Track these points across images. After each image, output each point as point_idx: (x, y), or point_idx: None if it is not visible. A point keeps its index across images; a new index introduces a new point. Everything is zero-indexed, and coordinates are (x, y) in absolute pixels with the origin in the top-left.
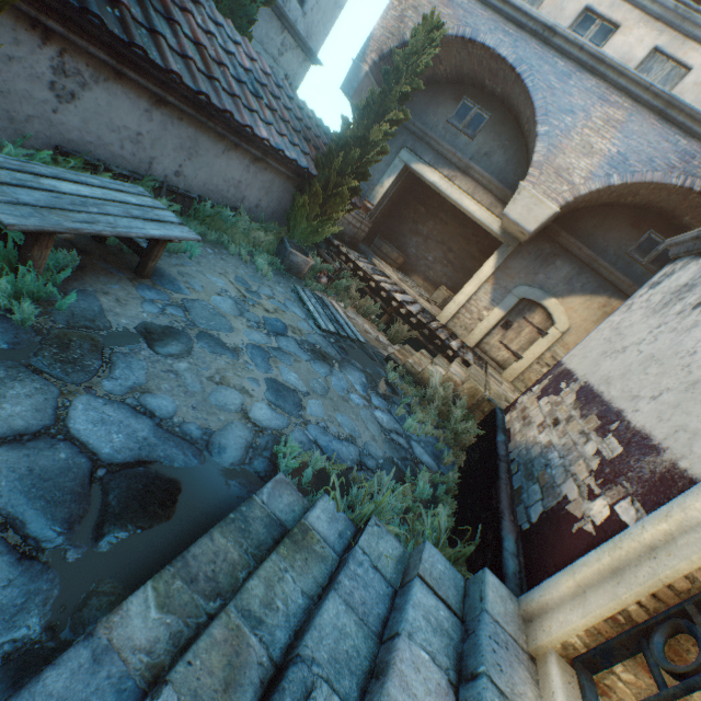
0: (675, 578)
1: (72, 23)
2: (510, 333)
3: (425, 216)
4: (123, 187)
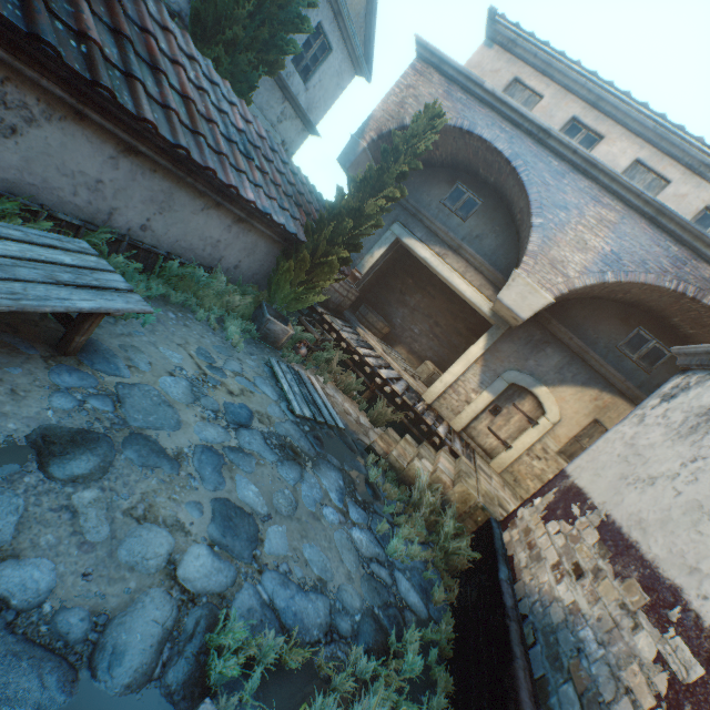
0: None
1: (21, 50)
2: (499, 419)
3: (413, 288)
4: (57, 242)
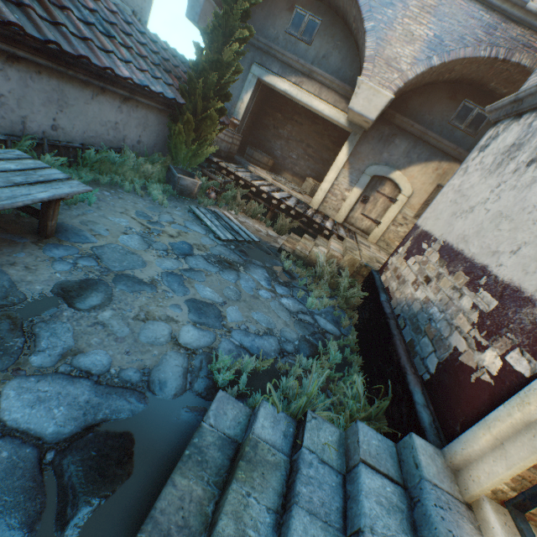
0: None
1: None
2: (369, 205)
3: (283, 121)
4: None
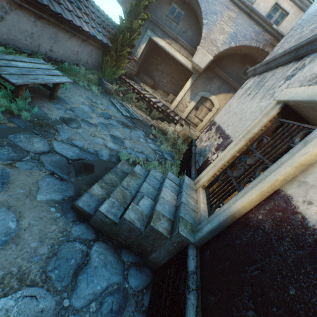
0: (225, 163)
1: None
2: (198, 111)
3: (161, 62)
4: (36, 61)
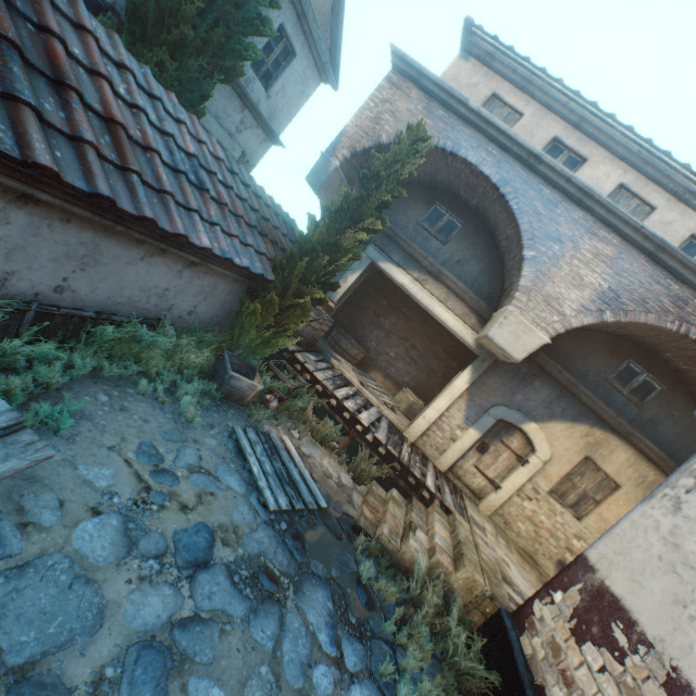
0: None
1: None
2: (487, 457)
3: (387, 309)
4: None
